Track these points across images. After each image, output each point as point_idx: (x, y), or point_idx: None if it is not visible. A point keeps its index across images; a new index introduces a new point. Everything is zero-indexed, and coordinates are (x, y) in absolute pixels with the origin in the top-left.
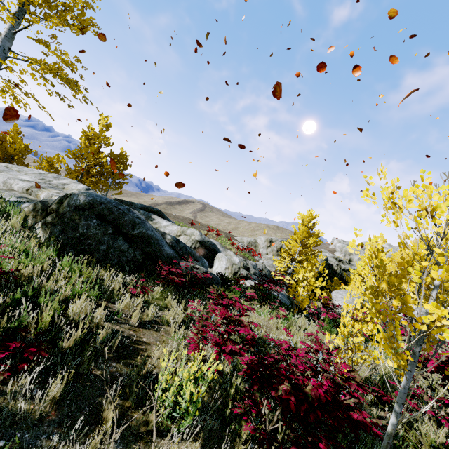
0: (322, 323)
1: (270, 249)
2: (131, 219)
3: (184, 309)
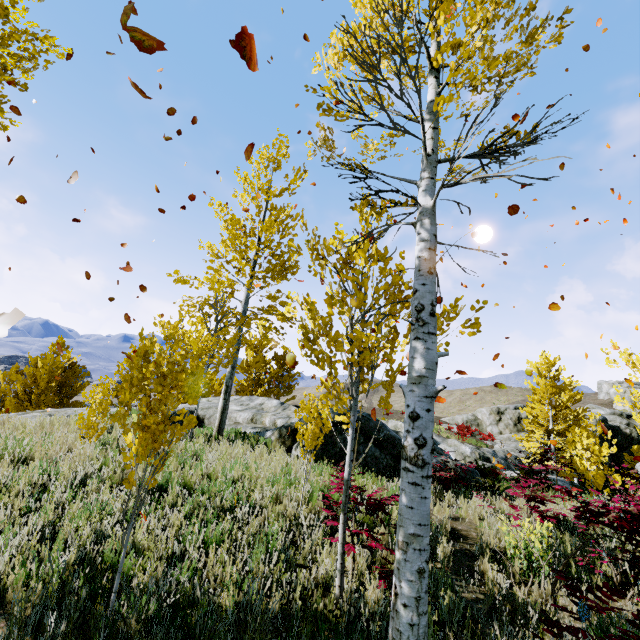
0: None
1: (502, 424)
2: (375, 423)
3: None
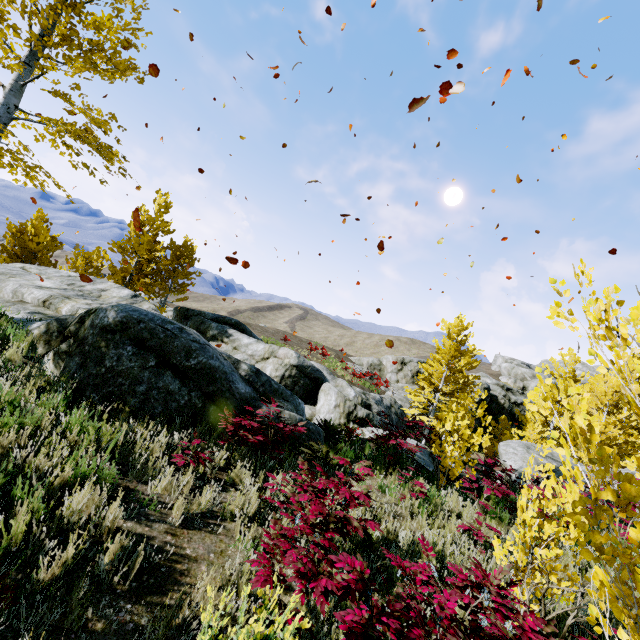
0: (486, 505)
1: (402, 374)
2: (184, 343)
3: (262, 485)
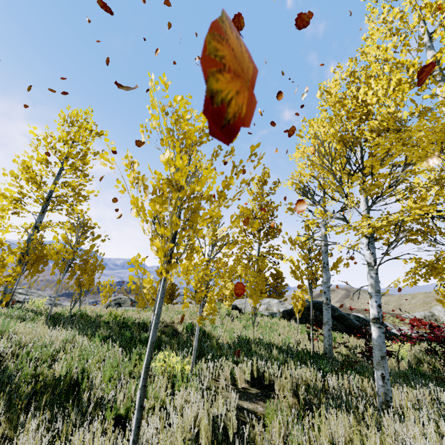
0: None
1: None
2: (332, 307)
3: None
